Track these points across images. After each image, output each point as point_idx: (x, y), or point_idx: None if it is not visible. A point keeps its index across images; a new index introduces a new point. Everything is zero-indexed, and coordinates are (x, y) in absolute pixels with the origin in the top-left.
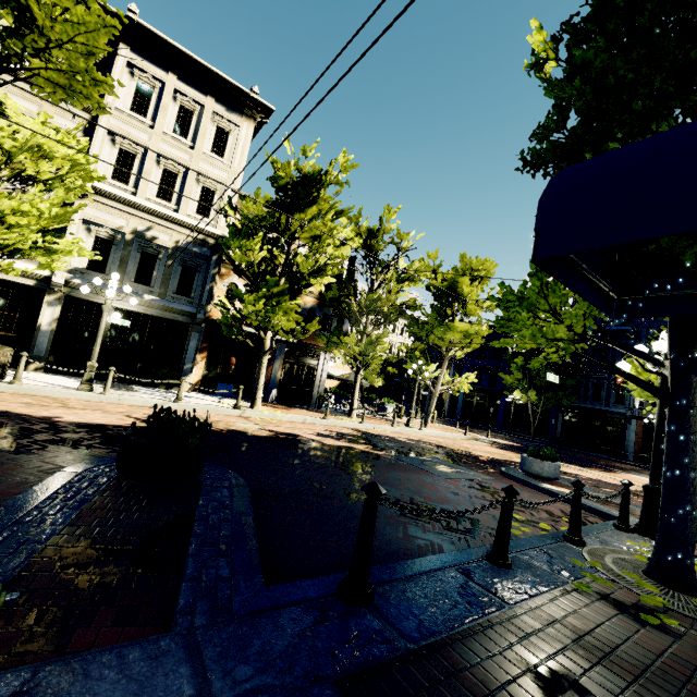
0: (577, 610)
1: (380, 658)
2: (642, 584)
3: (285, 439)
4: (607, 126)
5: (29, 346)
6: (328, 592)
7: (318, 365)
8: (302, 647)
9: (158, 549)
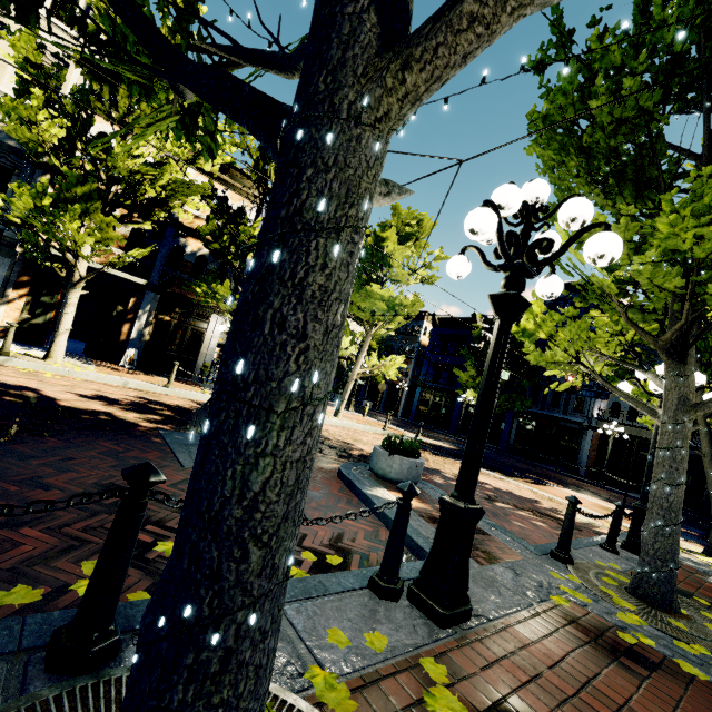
0: None
1: None
2: None
3: None
4: None
5: None
6: None
7: (207, 328)
8: None
9: None
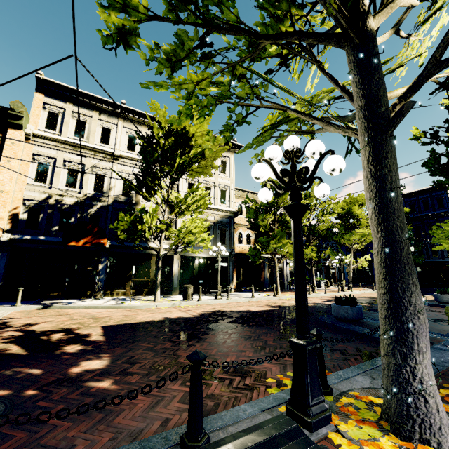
0: None
1: None
2: None
3: (323, 305)
4: None
5: (169, 283)
6: None
7: (283, 266)
8: None
9: None
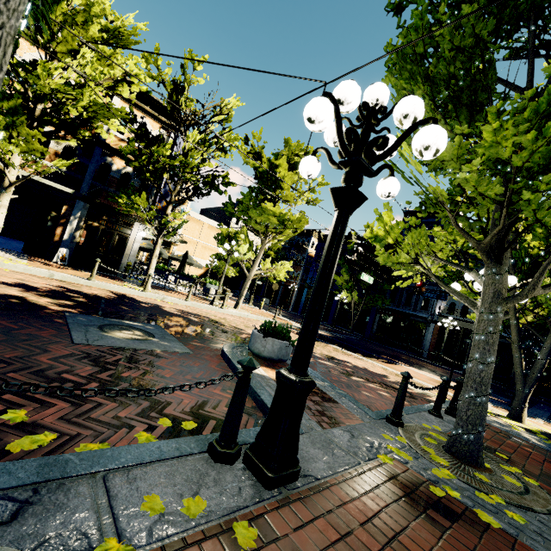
0: None
1: None
2: None
3: None
4: None
5: None
6: None
7: (130, 234)
8: None
9: None
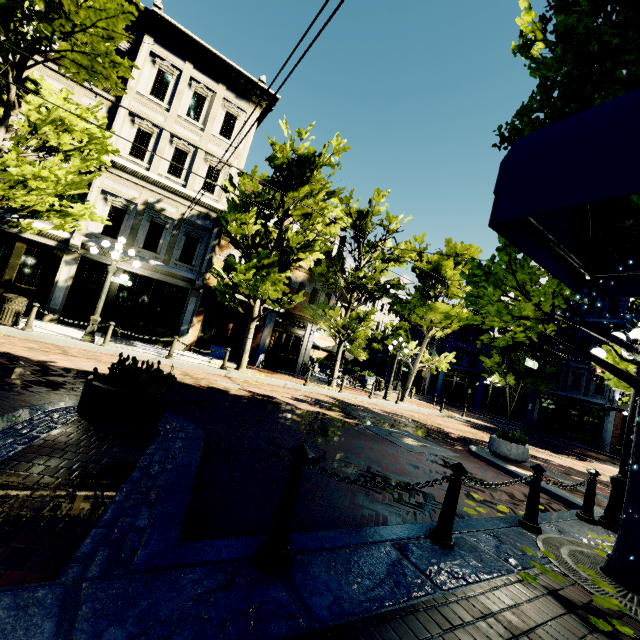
0: (518, 604)
1: (275, 636)
2: (597, 582)
3: (261, 400)
4: (588, 98)
5: (47, 300)
6: (243, 555)
7: (305, 335)
8: (191, 614)
9: (86, 492)
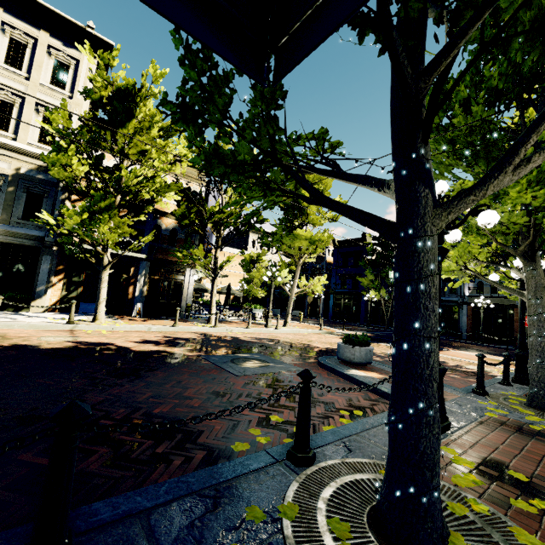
0: None
1: None
2: None
3: (80, 349)
4: None
5: None
6: None
7: (184, 279)
8: None
9: None
